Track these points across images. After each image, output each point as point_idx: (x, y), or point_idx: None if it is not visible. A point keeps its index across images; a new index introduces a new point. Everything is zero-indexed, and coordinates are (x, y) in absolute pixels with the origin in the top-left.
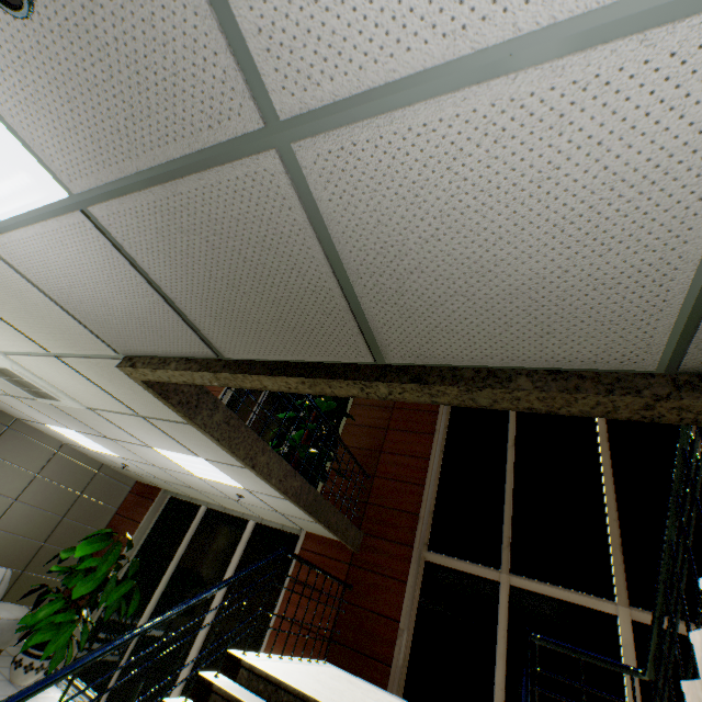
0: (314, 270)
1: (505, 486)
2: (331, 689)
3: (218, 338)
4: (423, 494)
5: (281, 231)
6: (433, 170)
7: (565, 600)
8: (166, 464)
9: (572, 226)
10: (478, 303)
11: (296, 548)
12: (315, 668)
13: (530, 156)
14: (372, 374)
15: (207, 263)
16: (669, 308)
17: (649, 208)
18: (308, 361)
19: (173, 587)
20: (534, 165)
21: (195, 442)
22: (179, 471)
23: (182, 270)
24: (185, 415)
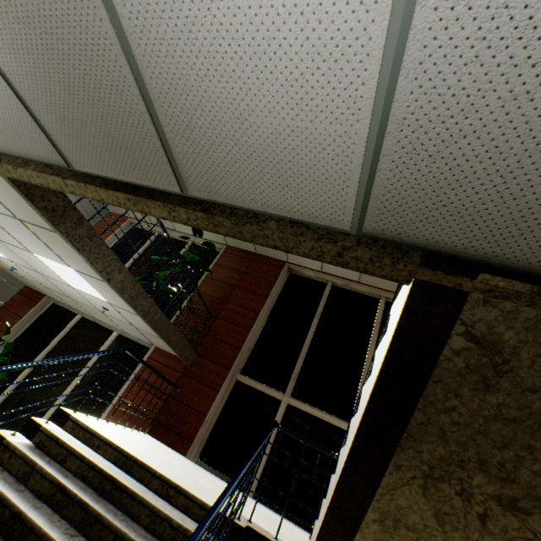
0: (128, 91)
1: (305, 341)
2: (138, 445)
3: (66, 147)
4: (248, 336)
5: (98, 43)
6: (199, 8)
7: (320, 418)
8: (46, 271)
9: (292, 89)
10: (242, 149)
11: (145, 357)
12: (134, 434)
13: (261, 13)
14: (178, 201)
15: (45, 64)
16: (354, 178)
17: (336, 85)
18: (137, 184)
19: (41, 369)
20: (264, 22)
21: (65, 252)
22: (57, 279)
23: (26, 66)
24: (49, 220)
